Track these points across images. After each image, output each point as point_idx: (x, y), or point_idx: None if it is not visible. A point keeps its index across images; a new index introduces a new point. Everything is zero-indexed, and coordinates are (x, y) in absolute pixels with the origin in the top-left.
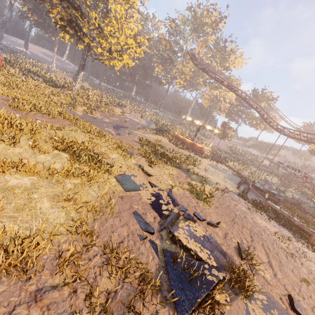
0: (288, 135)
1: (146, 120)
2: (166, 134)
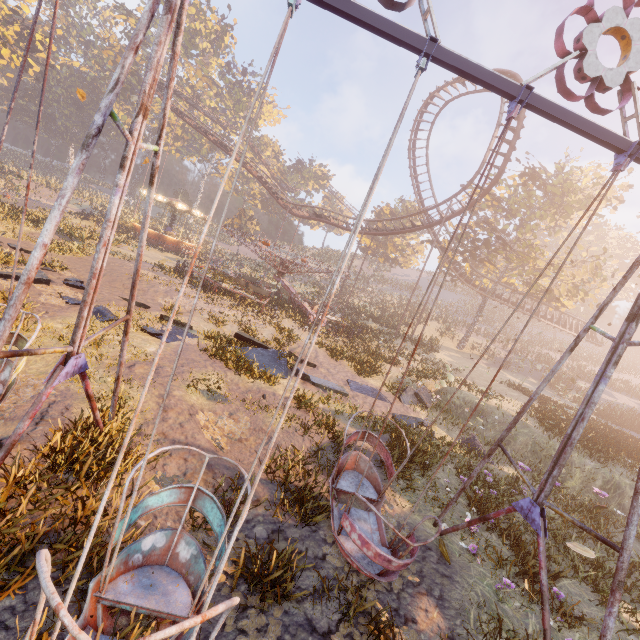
0: (297, 214)
1: (82, 207)
2: (99, 219)
